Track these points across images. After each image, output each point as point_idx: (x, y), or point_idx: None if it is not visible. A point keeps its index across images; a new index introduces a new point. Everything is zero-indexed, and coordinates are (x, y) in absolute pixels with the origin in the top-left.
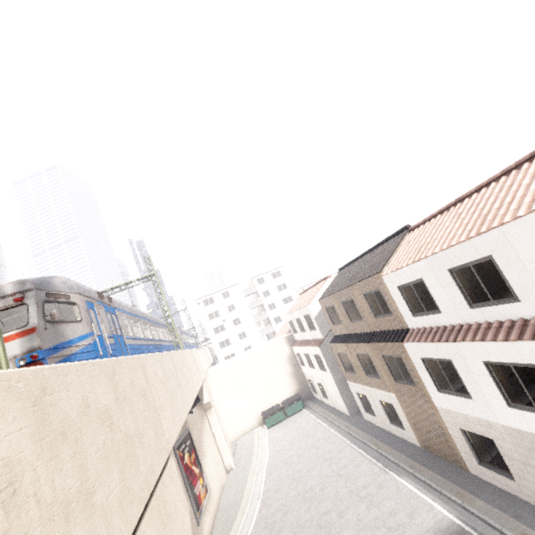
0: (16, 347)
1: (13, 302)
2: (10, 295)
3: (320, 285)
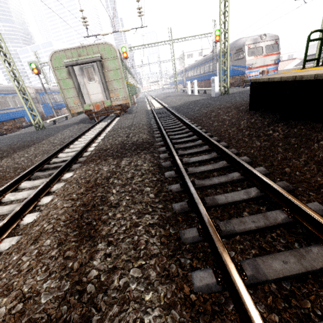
0: (275, 57)
1: (275, 42)
2: (274, 40)
3: (289, 62)
